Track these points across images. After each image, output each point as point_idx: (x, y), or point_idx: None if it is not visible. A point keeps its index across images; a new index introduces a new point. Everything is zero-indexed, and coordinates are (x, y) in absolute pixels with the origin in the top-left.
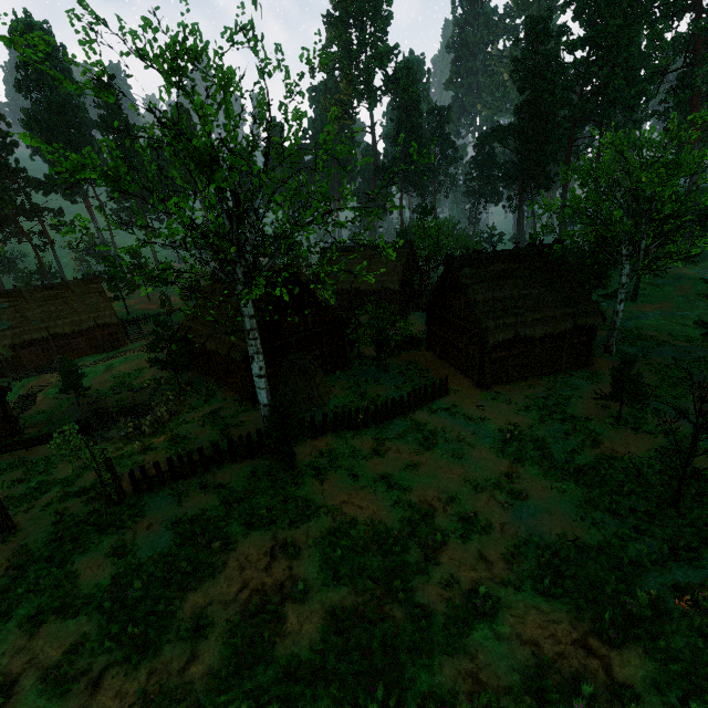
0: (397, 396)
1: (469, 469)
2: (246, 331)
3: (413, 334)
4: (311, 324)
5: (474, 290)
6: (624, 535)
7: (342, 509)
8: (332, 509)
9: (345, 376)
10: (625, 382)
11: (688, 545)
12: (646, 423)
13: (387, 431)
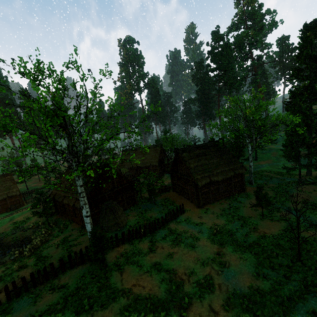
0: (160, 216)
1: (199, 253)
2: (78, 193)
3: (166, 184)
4: (116, 185)
5: (189, 162)
6: (280, 281)
7: (132, 290)
8: (126, 291)
9: (135, 209)
10: (261, 197)
11: (312, 283)
12: (275, 215)
13: (156, 237)
